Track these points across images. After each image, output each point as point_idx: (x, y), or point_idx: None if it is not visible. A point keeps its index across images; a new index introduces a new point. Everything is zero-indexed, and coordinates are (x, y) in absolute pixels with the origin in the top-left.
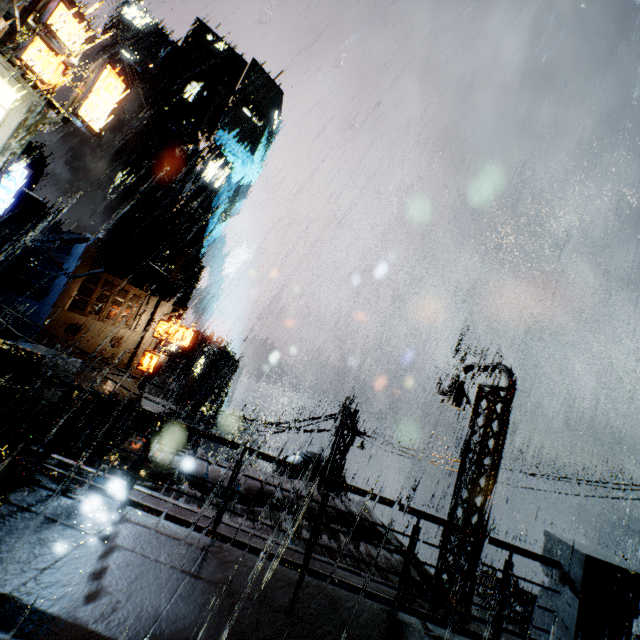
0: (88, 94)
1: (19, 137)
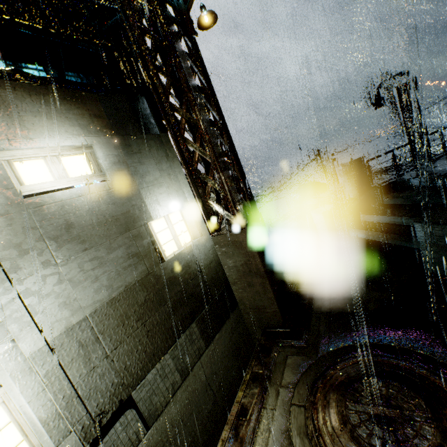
0: None
1: None
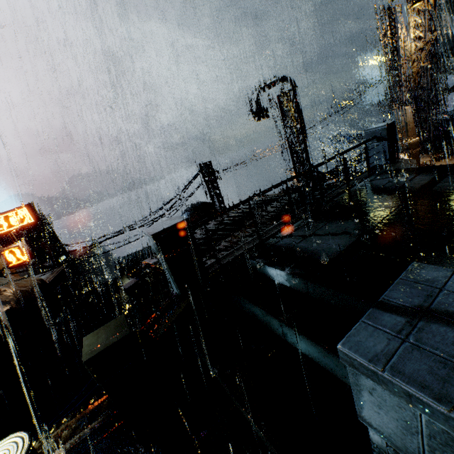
0: None
1: None
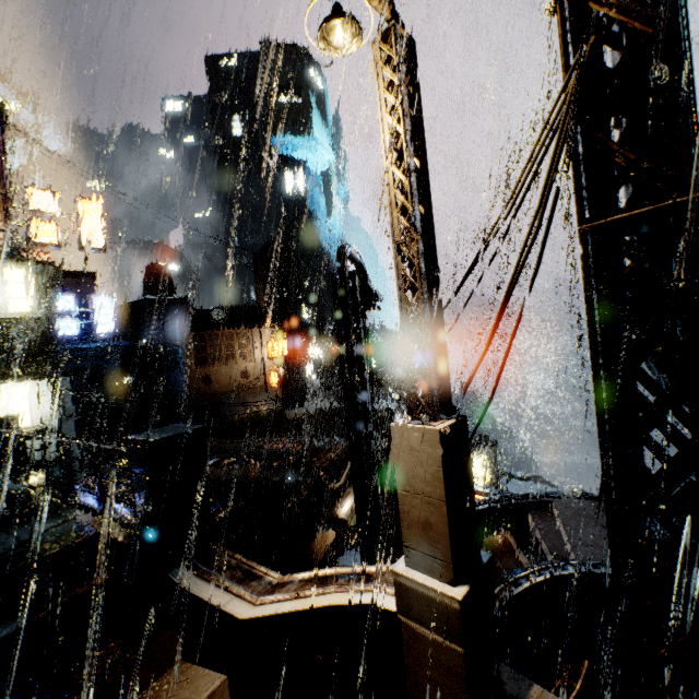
0: (80, 229)
1: (42, 292)
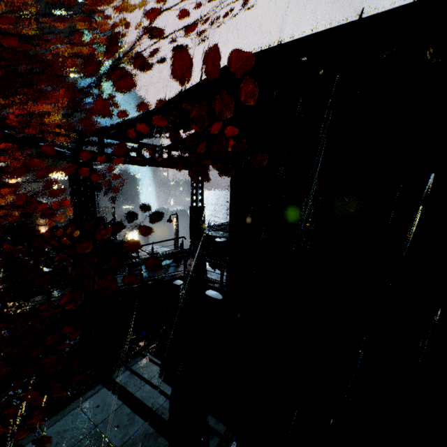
0: None
1: None
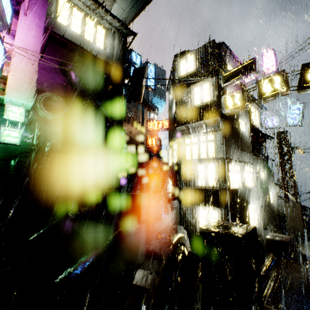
0: None
1: None
